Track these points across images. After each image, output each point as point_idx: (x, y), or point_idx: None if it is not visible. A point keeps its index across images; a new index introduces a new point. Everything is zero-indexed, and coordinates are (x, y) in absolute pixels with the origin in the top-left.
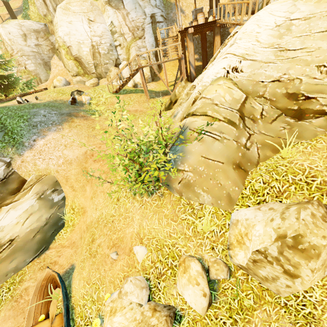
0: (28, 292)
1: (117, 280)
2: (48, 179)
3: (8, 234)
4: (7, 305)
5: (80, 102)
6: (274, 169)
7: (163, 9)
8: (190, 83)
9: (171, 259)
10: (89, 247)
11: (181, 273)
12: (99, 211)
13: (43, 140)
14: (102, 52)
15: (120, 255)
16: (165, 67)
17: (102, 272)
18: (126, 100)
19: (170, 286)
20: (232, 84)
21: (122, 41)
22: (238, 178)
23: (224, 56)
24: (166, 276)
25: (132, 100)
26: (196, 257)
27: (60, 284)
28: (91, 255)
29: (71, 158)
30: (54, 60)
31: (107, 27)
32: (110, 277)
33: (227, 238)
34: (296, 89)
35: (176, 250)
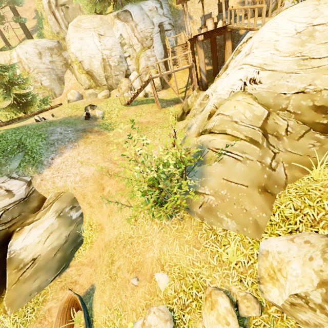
0: (51, 313)
1: (139, 308)
2: (66, 196)
3: (31, 253)
4: (32, 327)
5: (93, 116)
6: (305, 193)
7: (170, 17)
8: (202, 91)
9: (195, 290)
10: (109, 268)
11: (208, 309)
12: (117, 230)
13: (61, 158)
14: (113, 64)
15: (141, 281)
16: (175, 75)
17: (124, 297)
18: (138, 111)
19: (196, 320)
20: (252, 99)
21: (132, 52)
22: (265, 203)
23: (239, 67)
24: (191, 308)
25: (143, 112)
26: (223, 289)
27: (82, 308)
28: (111, 278)
29: (88, 175)
30: (68, 74)
31: (116, 40)
32: (131, 304)
33: (256, 270)
34: (325, 101)
35: (200, 280)
